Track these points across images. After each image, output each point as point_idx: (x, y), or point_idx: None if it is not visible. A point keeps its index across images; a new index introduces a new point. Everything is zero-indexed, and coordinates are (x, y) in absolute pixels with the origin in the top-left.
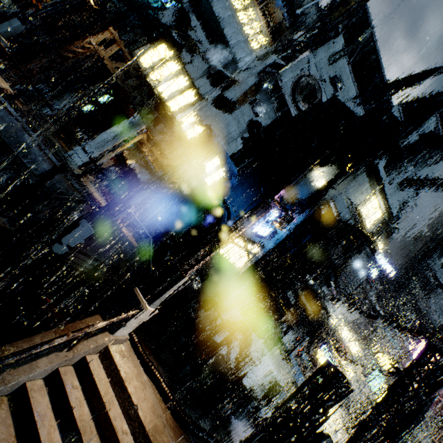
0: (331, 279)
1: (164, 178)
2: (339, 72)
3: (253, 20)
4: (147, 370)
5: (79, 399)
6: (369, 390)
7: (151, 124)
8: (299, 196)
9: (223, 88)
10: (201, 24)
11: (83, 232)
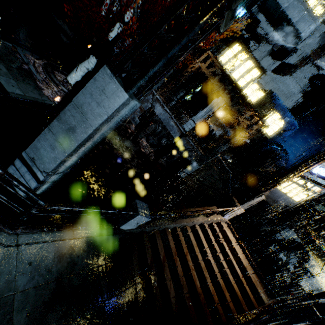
0: None
1: (239, 135)
2: None
3: None
4: (237, 241)
5: (213, 238)
6: None
7: (229, 101)
8: None
9: (286, 58)
10: (267, 17)
11: (194, 167)
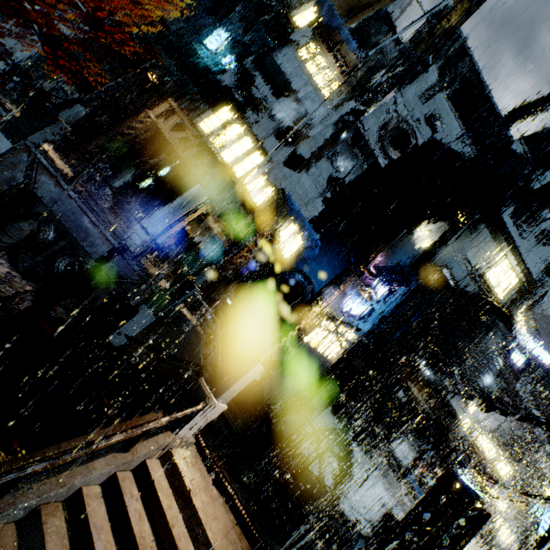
0: (455, 368)
1: (231, 252)
2: (436, 110)
3: (324, 68)
4: (217, 483)
5: (139, 511)
6: (537, 533)
7: (215, 194)
8: (400, 262)
9: (295, 145)
10: (266, 81)
11: (143, 319)
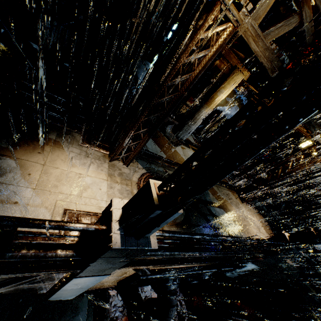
0: None
1: None
2: None
3: None
4: None
5: None
6: None
7: None
8: None
9: None
10: None
11: (250, 269)
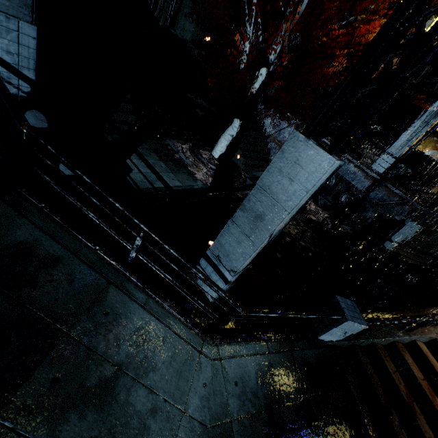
0: None
1: None
2: None
3: None
4: None
5: None
6: None
7: None
8: None
9: None
10: None
11: (410, 230)
